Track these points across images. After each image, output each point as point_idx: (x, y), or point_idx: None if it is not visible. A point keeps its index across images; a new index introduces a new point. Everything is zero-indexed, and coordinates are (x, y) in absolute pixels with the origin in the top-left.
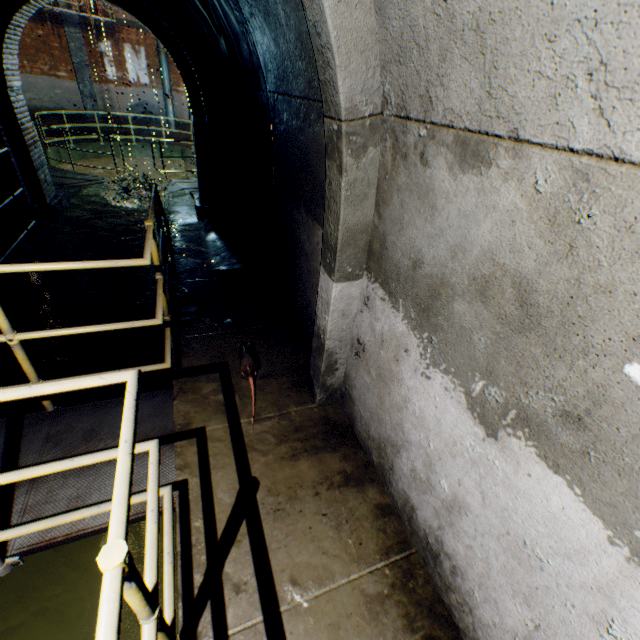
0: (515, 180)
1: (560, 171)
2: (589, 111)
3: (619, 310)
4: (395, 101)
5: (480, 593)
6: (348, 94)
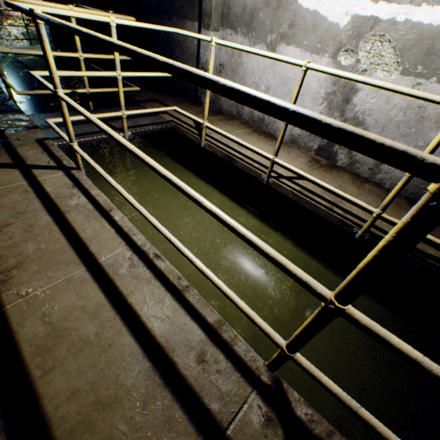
0: None
1: None
2: None
3: None
4: None
5: None
6: None
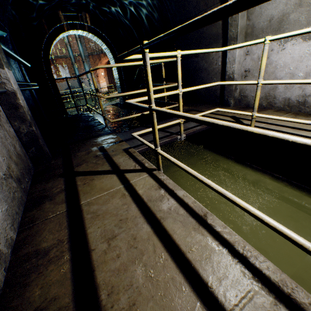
0: None
1: None
2: None
3: None
4: None
5: None
6: None
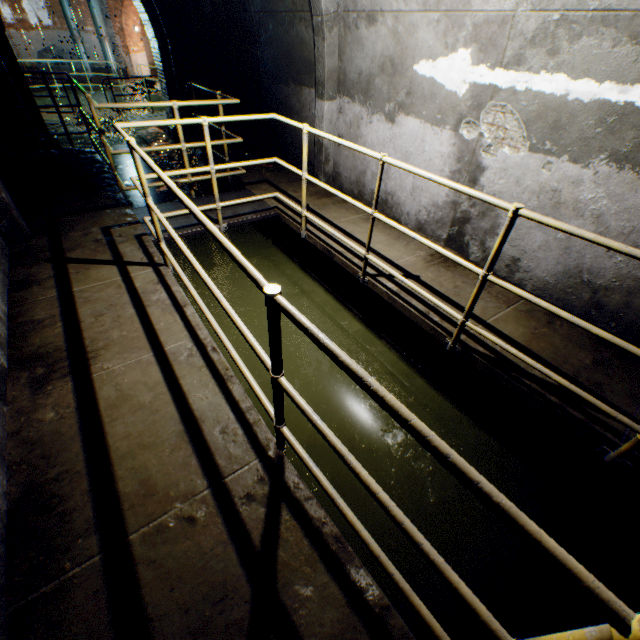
0: (384, 25)
1: (392, 19)
2: (394, 1)
3: (409, 53)
4: (343, 6)
5: (400, 192)
6: (325, 4)
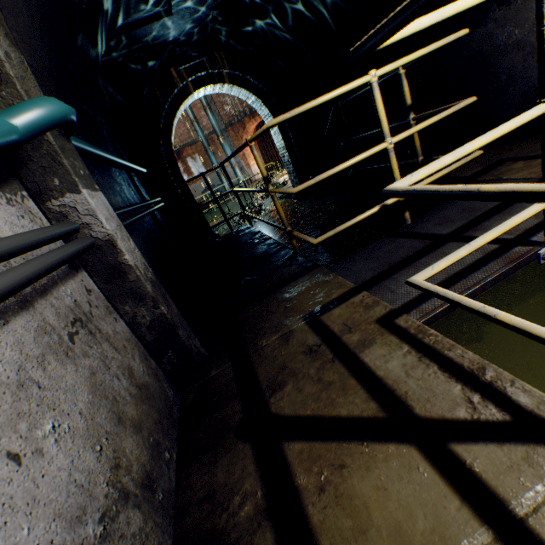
0: None
1: None
2: None
3: None
4: None
5: None
6: None
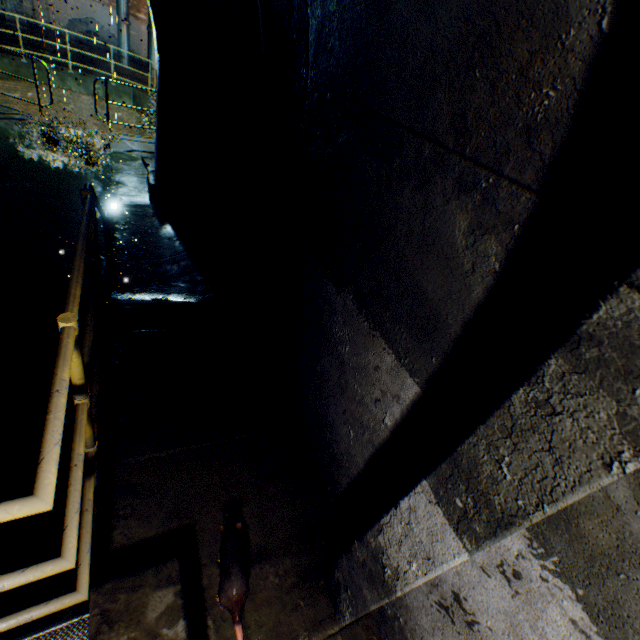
0: None
1: None
2: None
3: None
4: None
5: None
6: None
